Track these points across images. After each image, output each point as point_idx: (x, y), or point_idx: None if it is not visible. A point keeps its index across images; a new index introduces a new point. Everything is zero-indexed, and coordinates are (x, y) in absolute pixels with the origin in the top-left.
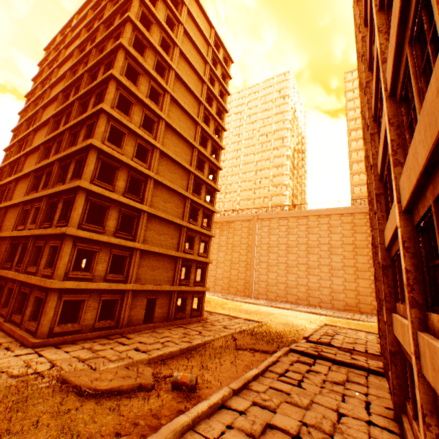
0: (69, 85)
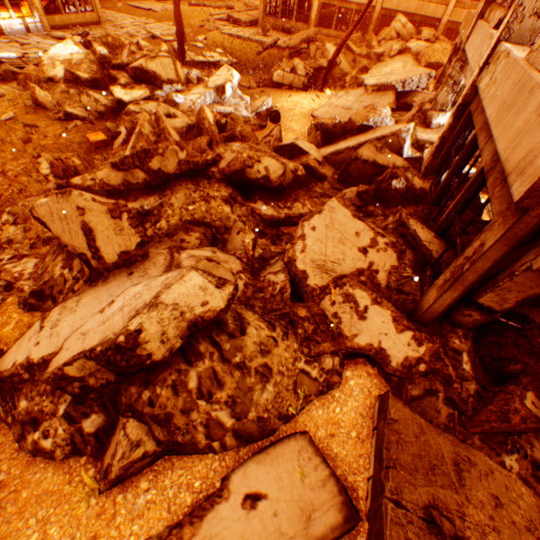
0: None
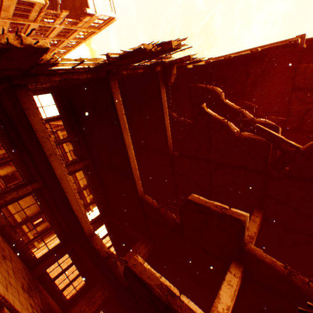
0: (60, 124)
